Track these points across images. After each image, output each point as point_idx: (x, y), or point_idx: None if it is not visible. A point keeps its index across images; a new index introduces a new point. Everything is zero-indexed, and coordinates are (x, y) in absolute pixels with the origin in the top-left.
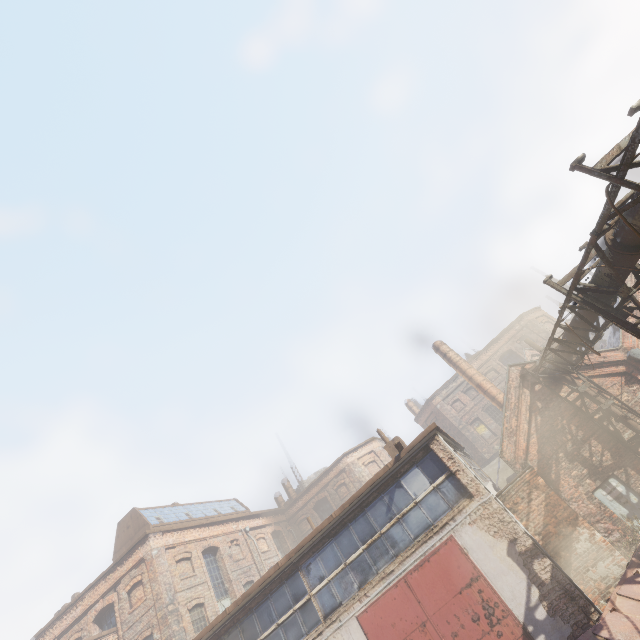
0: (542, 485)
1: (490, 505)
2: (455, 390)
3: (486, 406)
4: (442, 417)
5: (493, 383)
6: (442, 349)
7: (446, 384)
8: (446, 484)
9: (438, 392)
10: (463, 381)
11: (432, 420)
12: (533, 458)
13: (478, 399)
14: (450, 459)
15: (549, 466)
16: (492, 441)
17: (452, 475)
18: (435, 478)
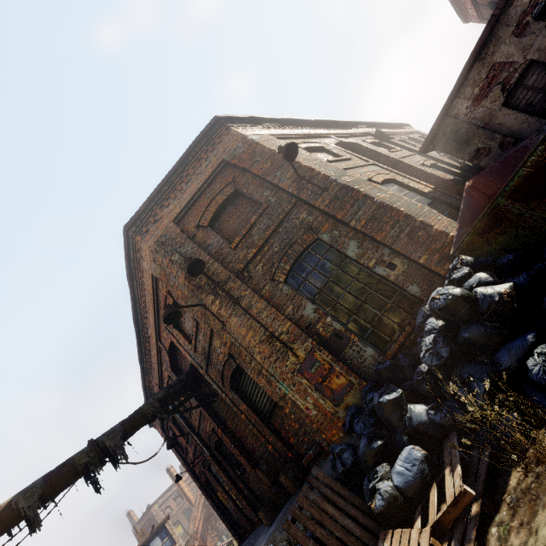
0: (199, 537)
1: (181, 545)
2: (169, 498)
3: (185, 509)
4: (155, 522)
5: (193, 491)
6: (171, 470)
7: (164, 493)
8: (168, 540)
9: (157, 500)
10: (175, 490)
11: (147, 526)
12: (200, 531)
13: (182, 504)
14: (171, 529)
15: (205, 533)
16: (184, 538)
17: (171, 536)
18: (164, 539)
